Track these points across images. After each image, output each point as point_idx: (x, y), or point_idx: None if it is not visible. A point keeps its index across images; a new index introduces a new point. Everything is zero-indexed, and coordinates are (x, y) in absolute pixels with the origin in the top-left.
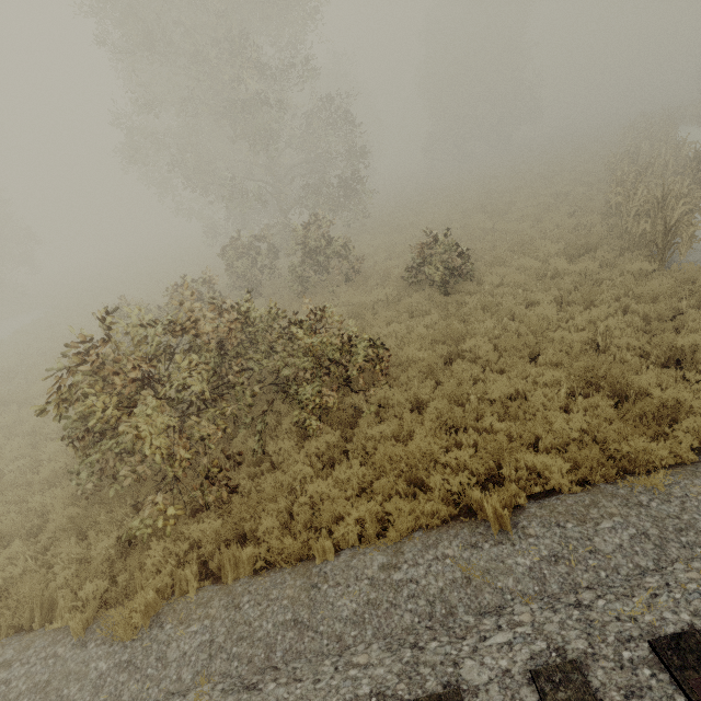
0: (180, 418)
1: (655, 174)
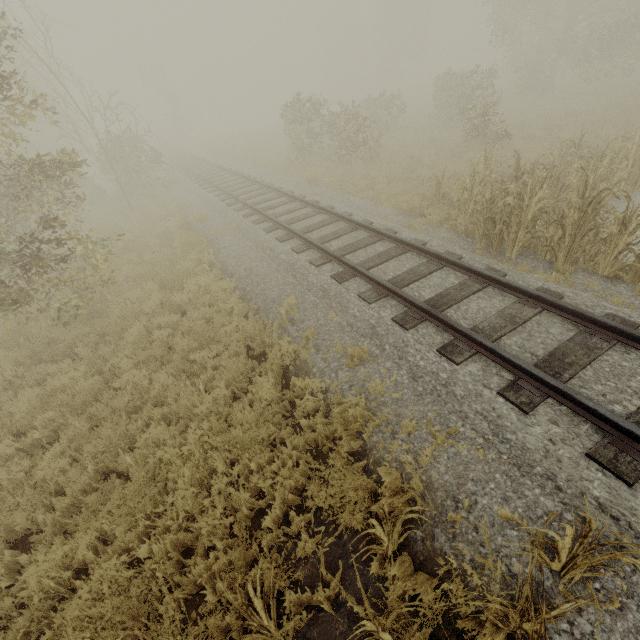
0: (307, 135)
1: None
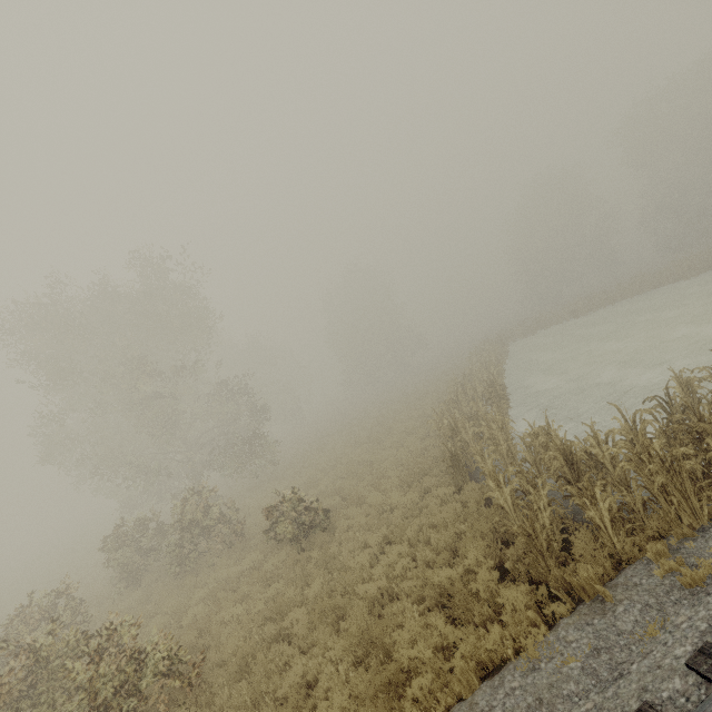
0: None
1: (466, 398)
